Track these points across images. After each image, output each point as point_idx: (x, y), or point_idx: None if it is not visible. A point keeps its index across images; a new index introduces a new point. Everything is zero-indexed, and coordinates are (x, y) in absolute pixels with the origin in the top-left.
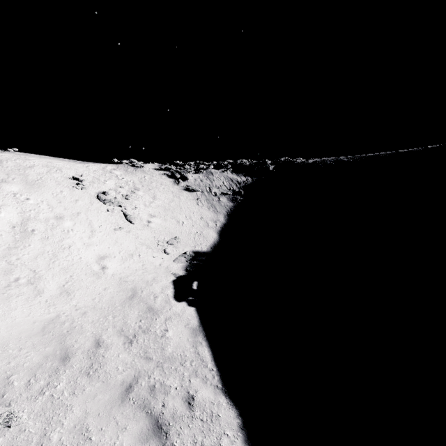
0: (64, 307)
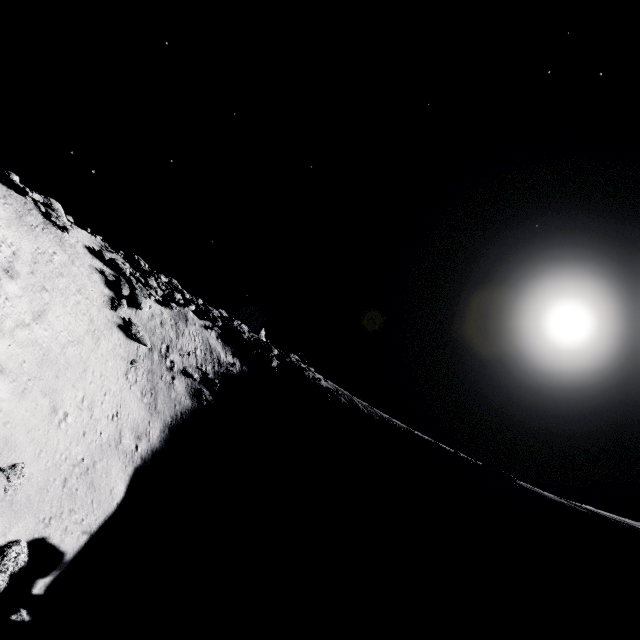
0: None
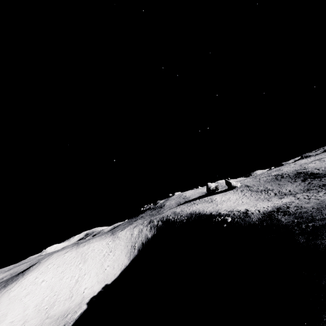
0: (71, 304)
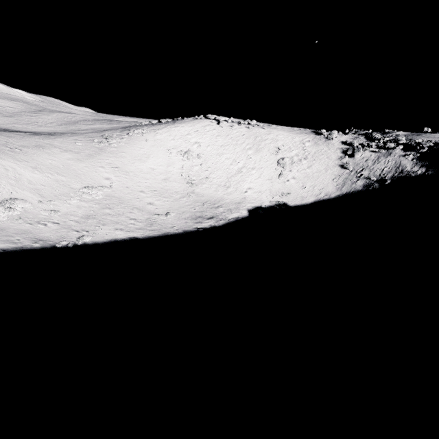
0: (226, 196)
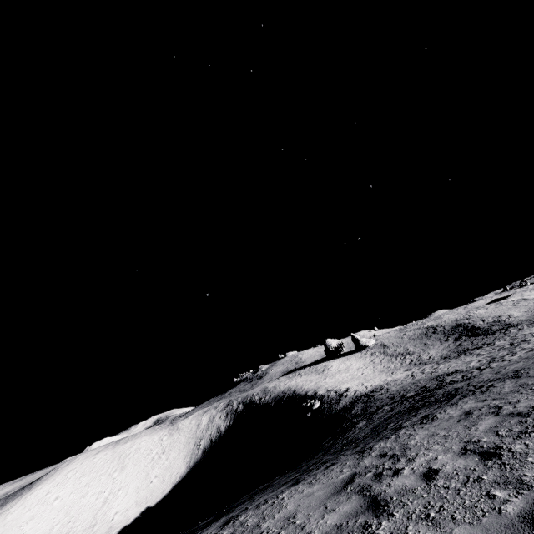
0: None
